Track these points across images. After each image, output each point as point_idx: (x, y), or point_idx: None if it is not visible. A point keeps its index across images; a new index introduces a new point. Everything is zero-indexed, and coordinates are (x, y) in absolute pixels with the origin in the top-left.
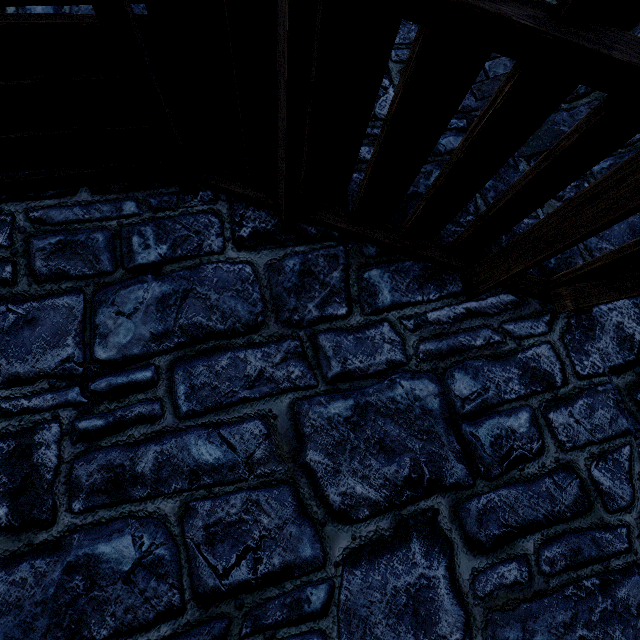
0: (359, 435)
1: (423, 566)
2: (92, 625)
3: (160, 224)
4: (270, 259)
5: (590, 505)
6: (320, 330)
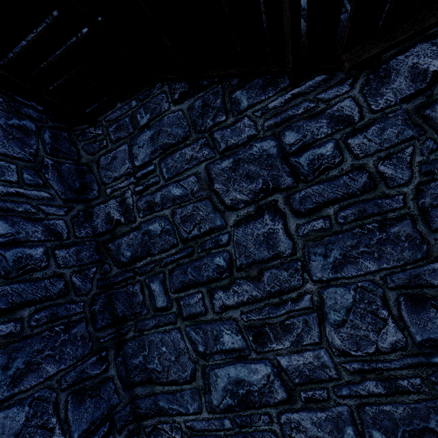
0: (236, 174)
1: (270, 225)
2: (153, 250)
3: (145, 106)
4: (188, 105)
5: (375, 186)
6: (214, 131)
